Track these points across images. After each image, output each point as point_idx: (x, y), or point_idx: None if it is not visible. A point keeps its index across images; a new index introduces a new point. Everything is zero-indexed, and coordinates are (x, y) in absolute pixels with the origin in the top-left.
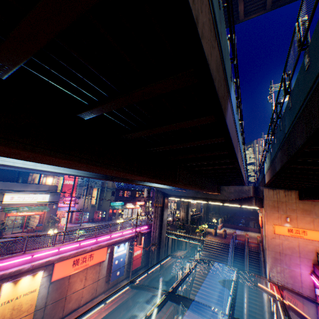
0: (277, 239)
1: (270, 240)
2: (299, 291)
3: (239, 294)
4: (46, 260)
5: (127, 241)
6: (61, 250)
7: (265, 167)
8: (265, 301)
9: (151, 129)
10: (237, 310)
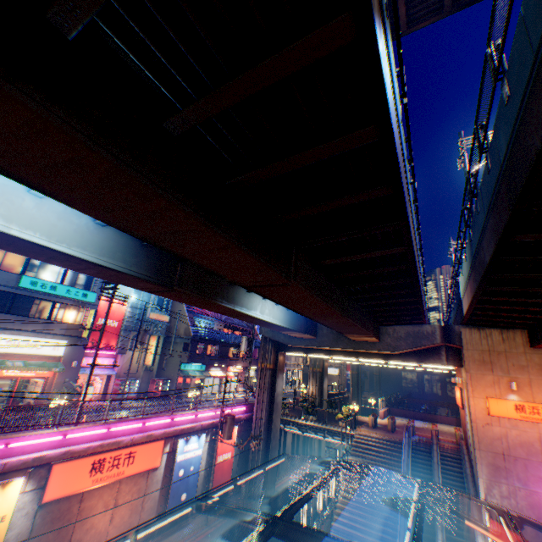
0: (495, 426)
1: (482, 430)
2: None
3: None
4: (35, 456)
5: (204, 432)
6: (69, 439)
7: (462, 281)
8: None
9: (219, 89)
10: None
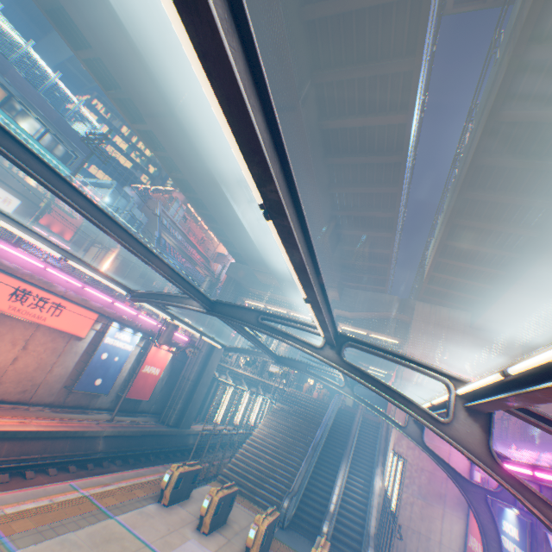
0: (421, 388)
1: (408, 389)
2: (442, 487)
3: (327, 479)
4: None
5: (141, 332)
6: None
7: (432, 243)
8: (376, 492)
9: None
10: (318, 503)
